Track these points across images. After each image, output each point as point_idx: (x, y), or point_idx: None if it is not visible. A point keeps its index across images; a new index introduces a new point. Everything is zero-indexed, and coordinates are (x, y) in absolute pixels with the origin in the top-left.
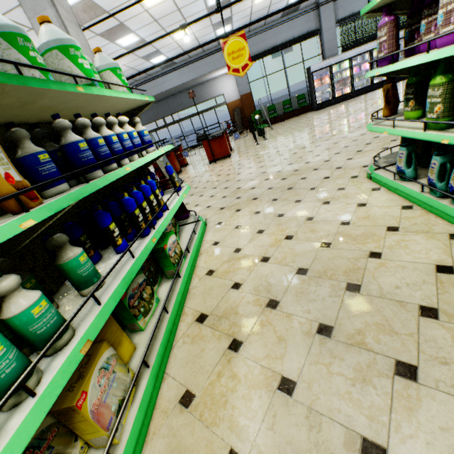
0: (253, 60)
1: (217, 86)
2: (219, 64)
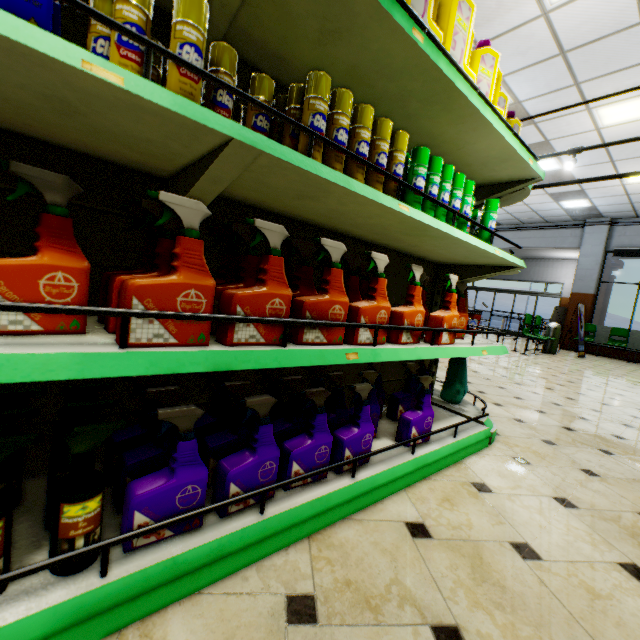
0: (623, 255)
1: (559, 270)
2: (562, 242)
